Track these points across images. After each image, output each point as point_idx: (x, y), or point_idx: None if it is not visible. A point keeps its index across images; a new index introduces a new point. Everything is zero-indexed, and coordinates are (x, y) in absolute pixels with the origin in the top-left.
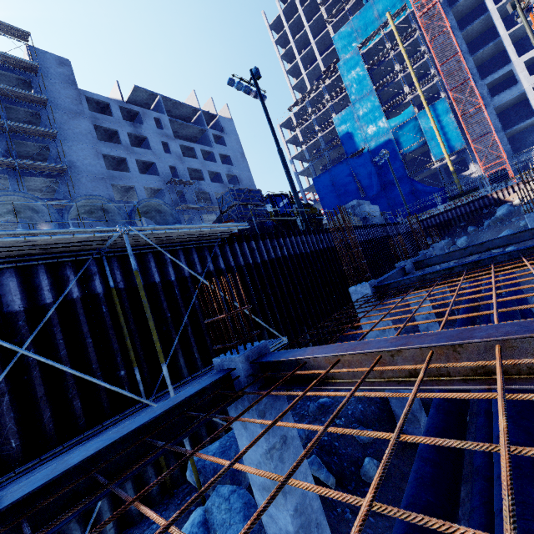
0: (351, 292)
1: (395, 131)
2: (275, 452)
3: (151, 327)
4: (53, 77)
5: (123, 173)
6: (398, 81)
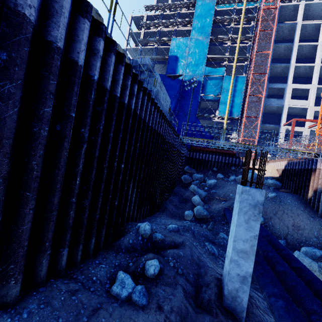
0: None
1: (206, 78)
2: None
3: None
4: None
5: None
6: (225, 47)
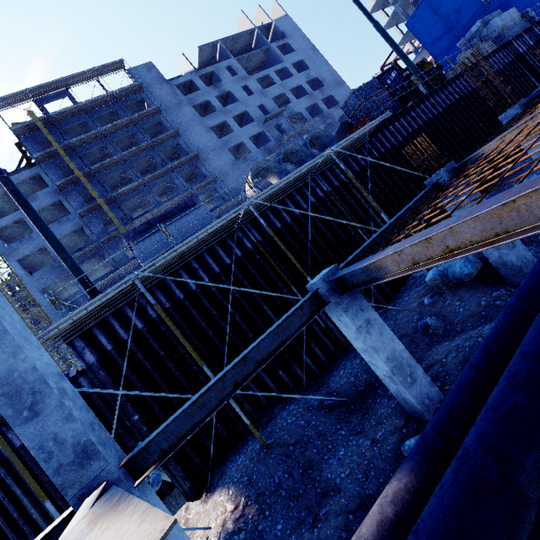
0: (501, 120)
1: None
2: None
3: (367, 197)
4: (151, 85)
5: (230, 135)
6: None
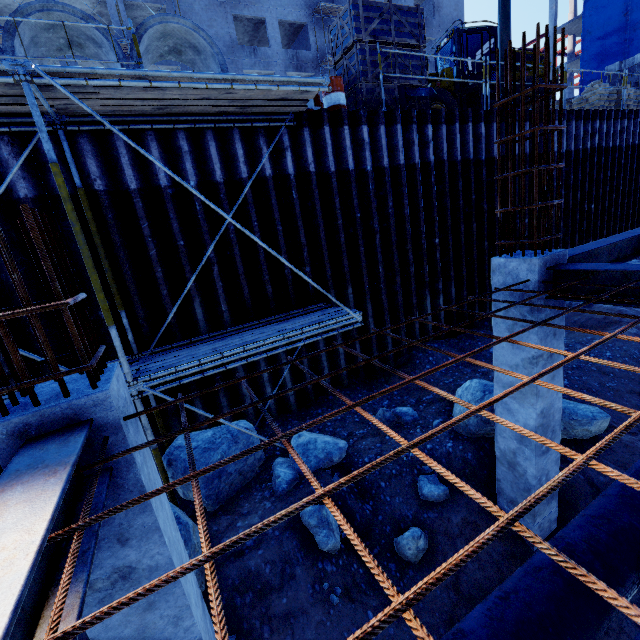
0: (494, 267)
1: None
2: (90, 595)
3: (87, 268)
4: None
5: None
6: None
